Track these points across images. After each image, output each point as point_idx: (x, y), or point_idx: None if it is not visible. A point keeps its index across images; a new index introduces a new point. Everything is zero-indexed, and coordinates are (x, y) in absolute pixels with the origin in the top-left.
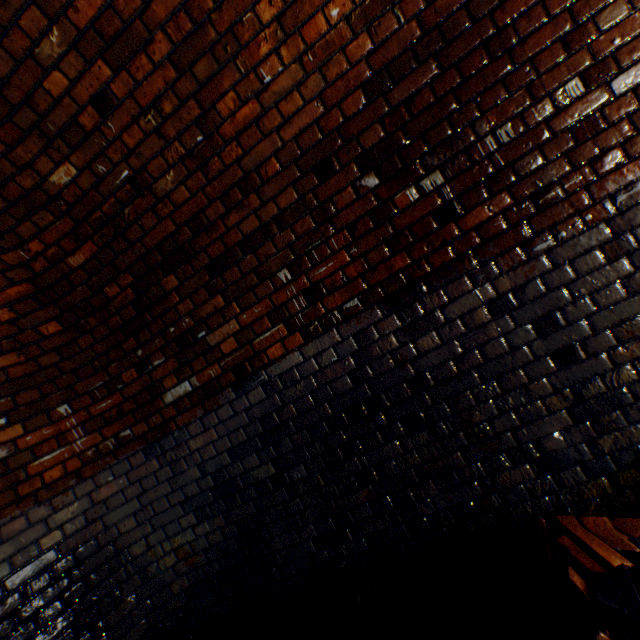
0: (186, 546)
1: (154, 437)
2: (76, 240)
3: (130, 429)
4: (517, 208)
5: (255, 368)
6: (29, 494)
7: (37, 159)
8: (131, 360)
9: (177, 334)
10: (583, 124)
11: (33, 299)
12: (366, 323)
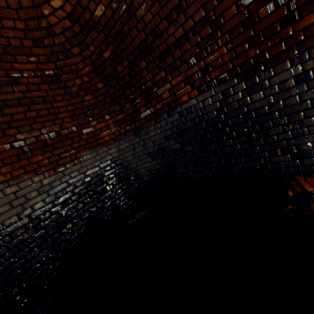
0: (148, 167)
1: (137, 130)
2: (106, 45)
3: (129, 127)
4: None
5: (176, 105)
6: (101, 143)
7: (89, 3)
8: (128, 100)
9: (145, 89)
10: None
11: (93, 73)
12: (228, 86)
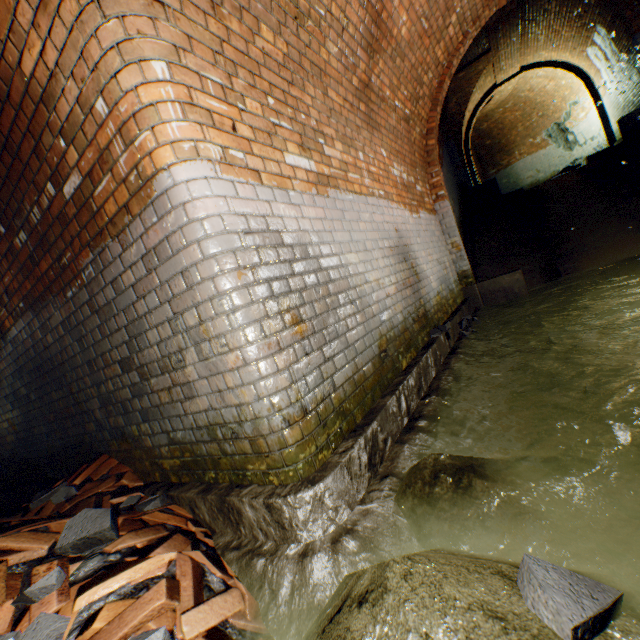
0: (12, 420)
1: None
2: None
3: None
4: (56, 266)
5: (6, 331)
6: None
7: None
8: None
9: None
10: (62, 216)
11: None
12: (30, 319)
